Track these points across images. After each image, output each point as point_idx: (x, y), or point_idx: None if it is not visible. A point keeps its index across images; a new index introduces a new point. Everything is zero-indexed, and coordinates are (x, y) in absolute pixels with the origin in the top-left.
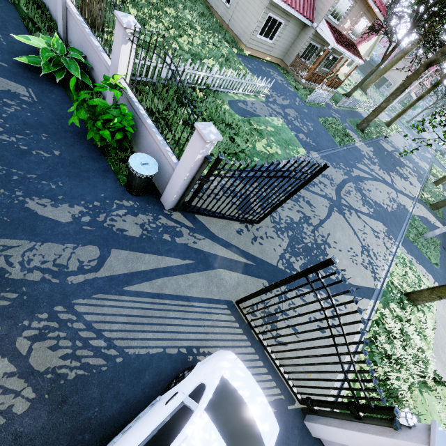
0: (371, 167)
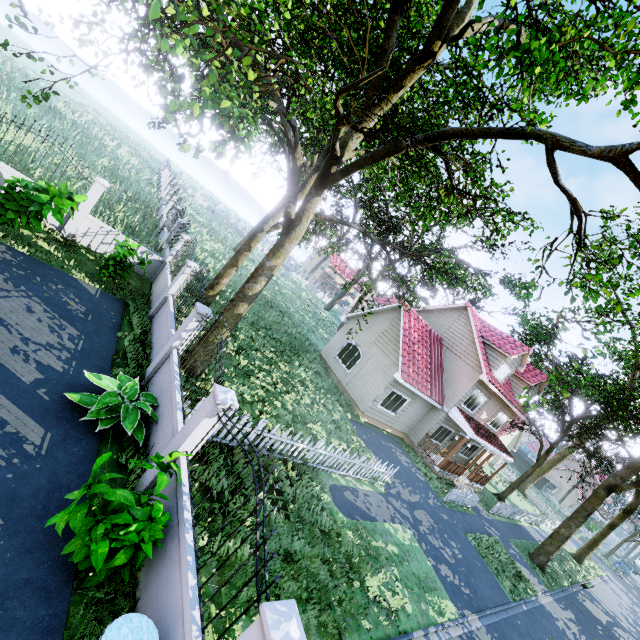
0: None
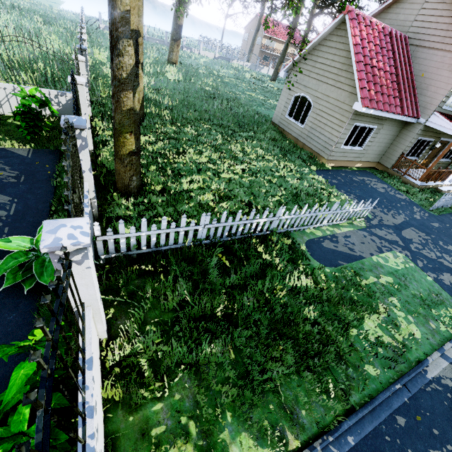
0: None
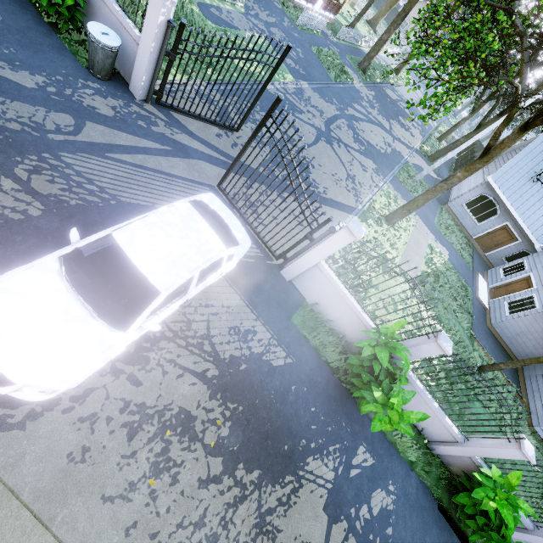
0: (368, 110)
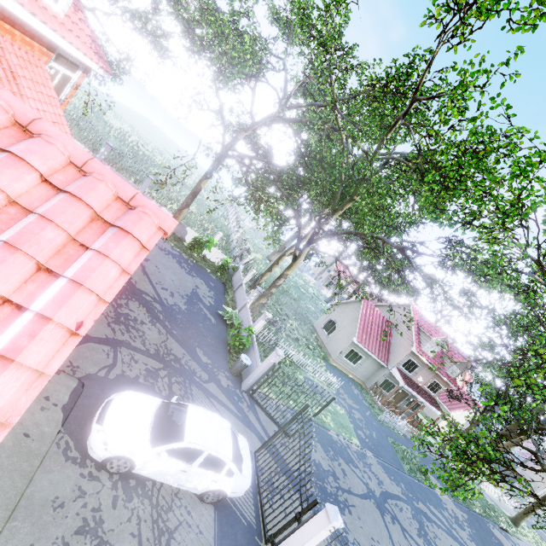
0: (452, 524)
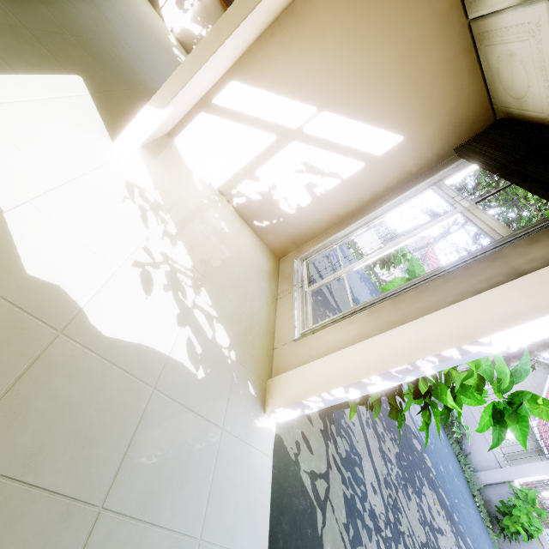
0: None
